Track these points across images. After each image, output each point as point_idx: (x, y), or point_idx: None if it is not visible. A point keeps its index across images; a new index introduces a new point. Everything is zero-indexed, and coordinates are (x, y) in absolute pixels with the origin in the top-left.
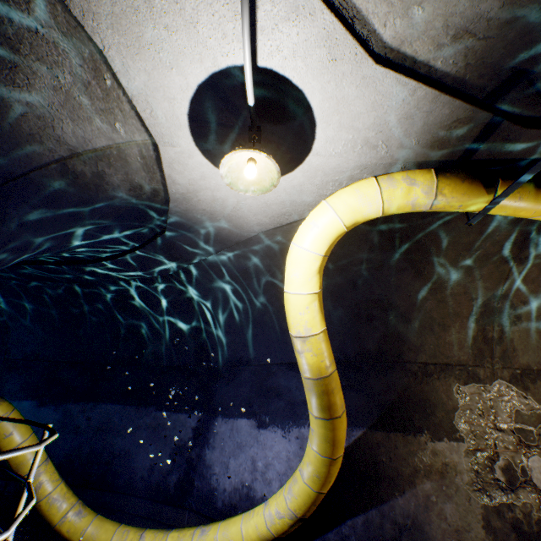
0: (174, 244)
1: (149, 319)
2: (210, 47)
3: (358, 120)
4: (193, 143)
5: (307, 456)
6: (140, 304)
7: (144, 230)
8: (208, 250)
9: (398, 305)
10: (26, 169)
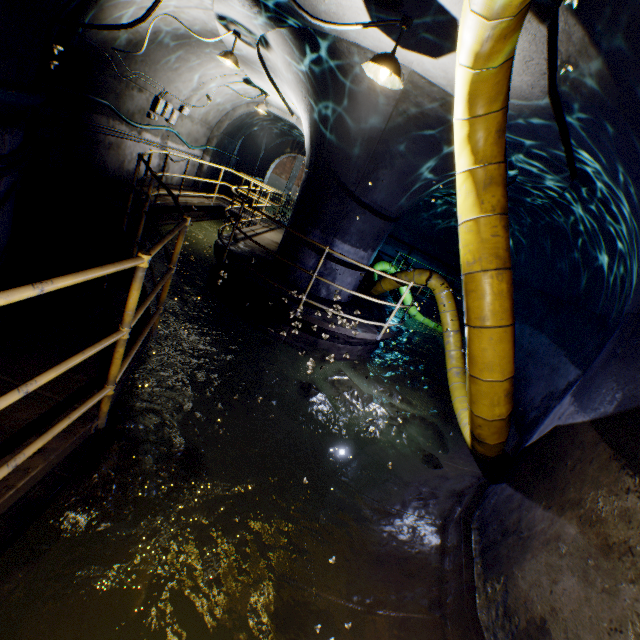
0: (521, 143)
1: (594, 251)
2: (351, 6)
3: None
4: (411, 54)
5: None
6: (585, 231)
7: None
8: (550, 140)
9: None
10: (385, 123)
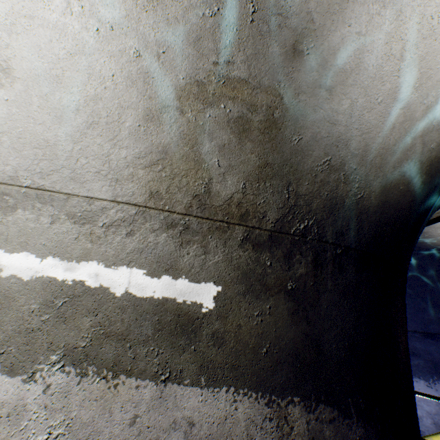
0: None
1: None
2: None
3: None
4: None
5: None
6: None
7: None
8: None
9: None
10: None
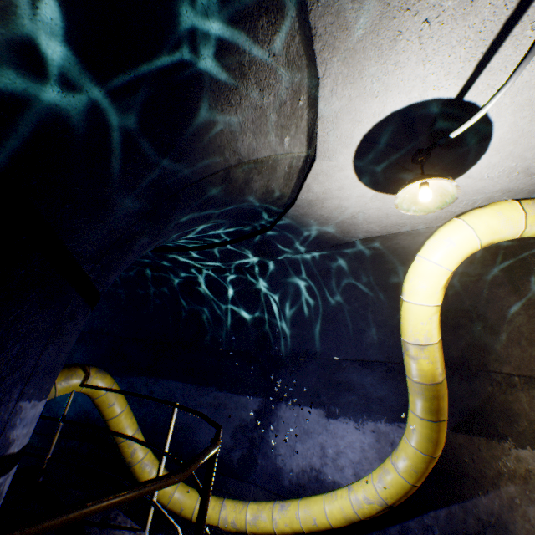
0: (270, 242)
1: (212, 305)
2: (427, 82)
3: (531, 151)
4: (352, 159)
5: (403, 452)
6: (206, 291)
7: (247, 227)
8: (300, 249)
9: (488, 317)
10: (202, 176)
